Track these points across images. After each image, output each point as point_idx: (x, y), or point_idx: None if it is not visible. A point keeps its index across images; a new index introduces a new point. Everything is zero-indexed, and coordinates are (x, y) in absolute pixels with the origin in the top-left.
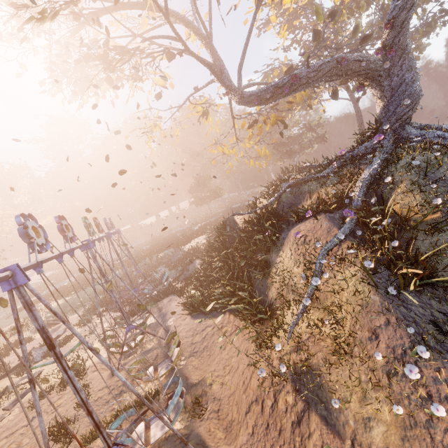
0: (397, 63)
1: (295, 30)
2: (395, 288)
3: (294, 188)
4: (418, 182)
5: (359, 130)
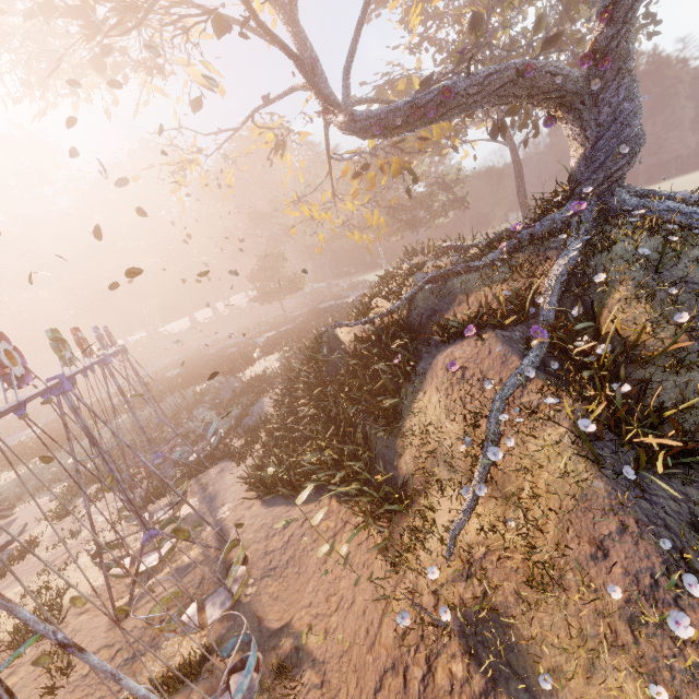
0: (612, 83)
1: (426, 20)
2: (634, 468)
3: (437, 284)
4: (648, 284)
5: (518, 193)
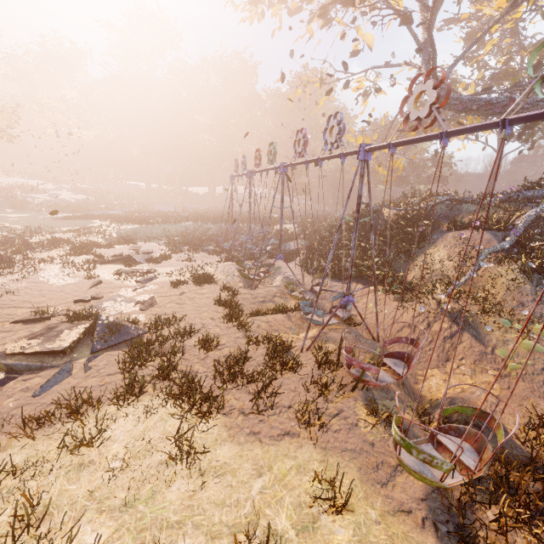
0: None
1: (481, 44)
2: None
3: (451, 204)
4: None
5: (488, 187)
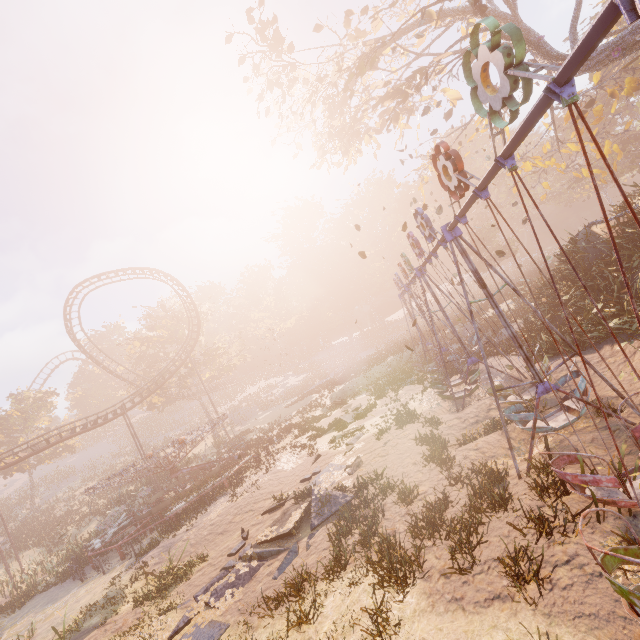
0: None
1: None
2: None
3: None
4: None
5: None
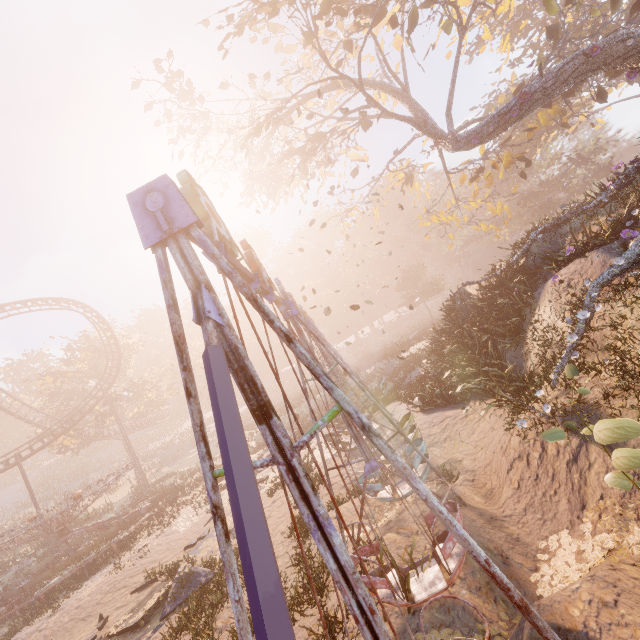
0: None
1: (526, 32)
2: None
3: (548, 233)
4: None
5: None
